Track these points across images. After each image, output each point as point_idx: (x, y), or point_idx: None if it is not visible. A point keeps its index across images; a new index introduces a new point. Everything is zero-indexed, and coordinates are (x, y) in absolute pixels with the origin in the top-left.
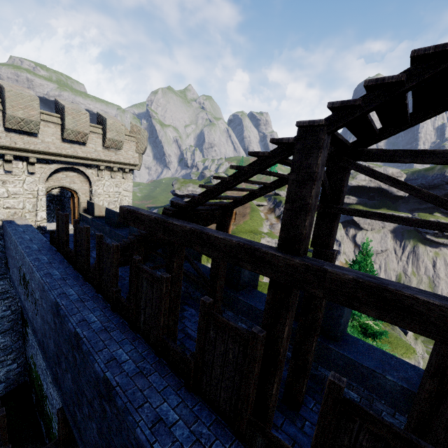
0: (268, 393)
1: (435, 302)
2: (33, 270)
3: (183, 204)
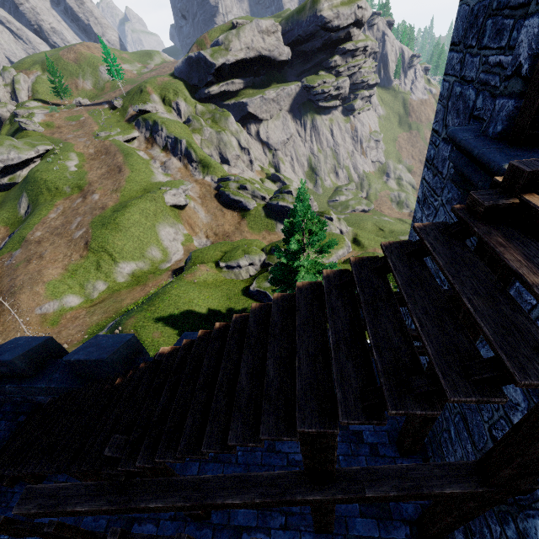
0: (330, 519)
1: (457, 491)
2: None
3: (139, 471)
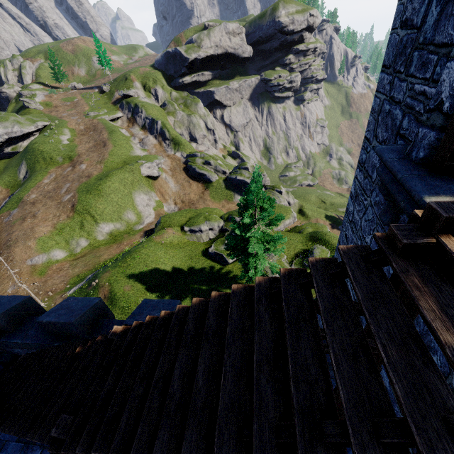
0: None
1: None
2: None
3: None
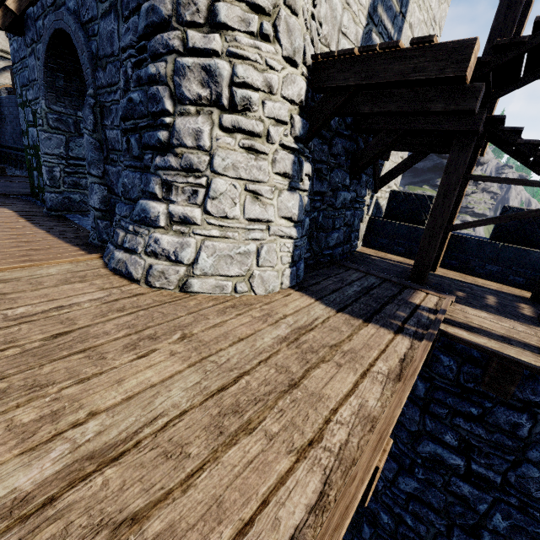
0: None
1: None
2: (1, 97)
3: None
